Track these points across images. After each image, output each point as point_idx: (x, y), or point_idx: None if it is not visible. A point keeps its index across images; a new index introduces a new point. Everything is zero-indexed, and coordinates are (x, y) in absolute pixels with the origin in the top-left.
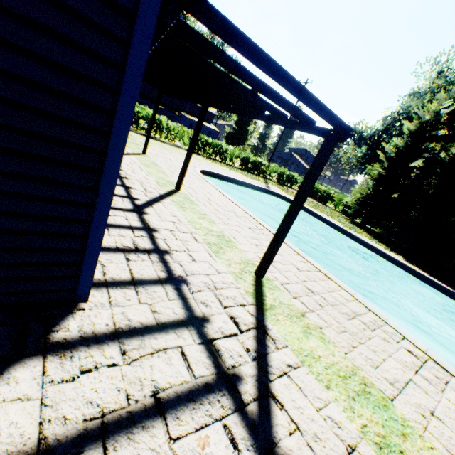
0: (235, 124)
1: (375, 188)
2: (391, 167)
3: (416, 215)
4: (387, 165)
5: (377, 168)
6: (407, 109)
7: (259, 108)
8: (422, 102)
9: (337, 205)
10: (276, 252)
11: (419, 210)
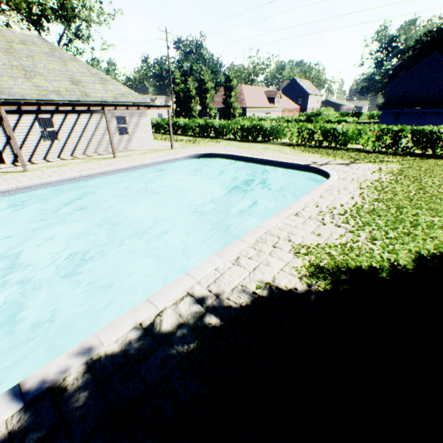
0: None
1: None
2: None
3: None
4: None
5: None
6: None
7: (60, 104)
8: None
9: None
10: (20, 159)
11: None
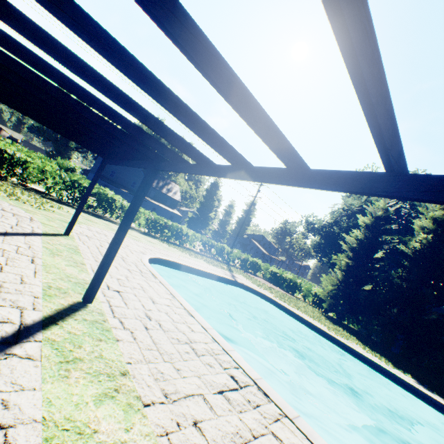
0: (198, 210)
1: (344, 279)
2: (356, 257)
3: (394, 310)
4: (351, 255)
5: (343, 257)
6: (350, 206)
7: (246, 162)
8: (361, 201)
9: (306, 295)
10: None
11: (398, 305)
